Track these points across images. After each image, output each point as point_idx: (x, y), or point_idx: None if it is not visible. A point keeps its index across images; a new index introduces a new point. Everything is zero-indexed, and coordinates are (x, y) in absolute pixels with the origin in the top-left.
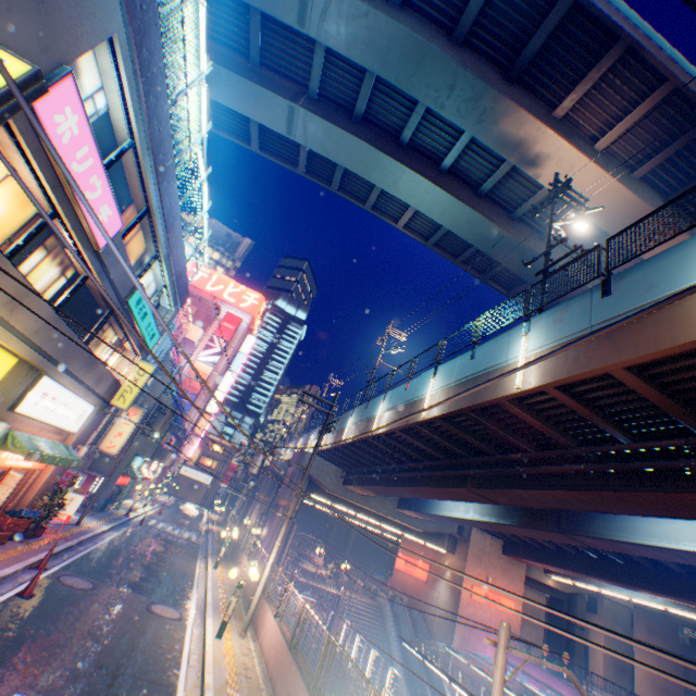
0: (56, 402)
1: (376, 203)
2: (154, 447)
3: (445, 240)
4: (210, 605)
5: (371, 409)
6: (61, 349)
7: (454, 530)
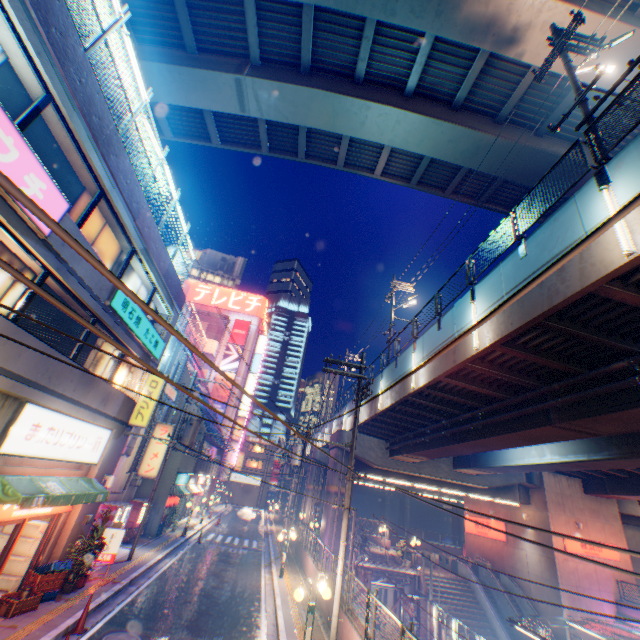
0: (55, 433)
1: (347, 159)
2: (194, 461)
3: (428, 175)
4: (282, 632)
5: (402, 365)
6: (37, 368)
7: (522, 479)
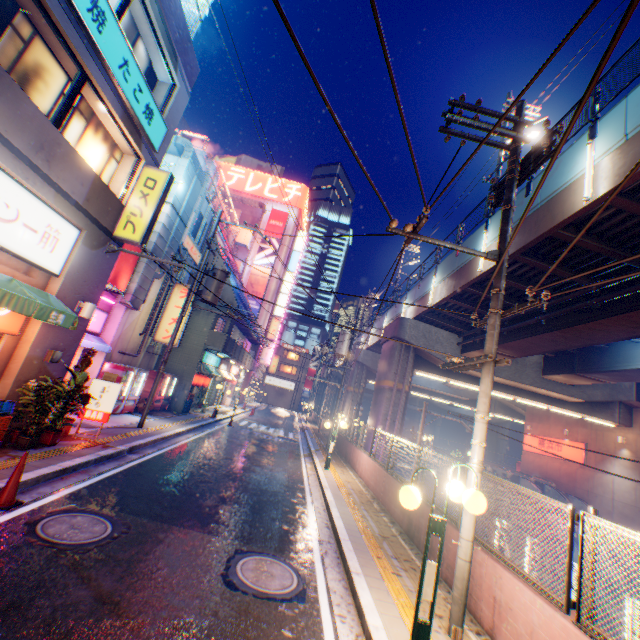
0: None
1: None
2: (223, 339)
3: None
4: (346, 543)
5: (546, 184)
6: None
7: (631, 396)
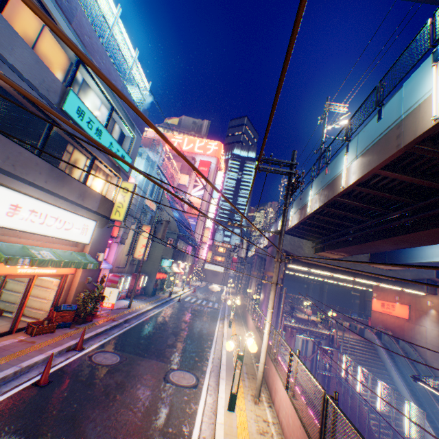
0: (39, 216)
1: None
2: (171, 251)
3: None
4: (223, 366)
5: (332, 171)
6: None
7: (432, 275)
